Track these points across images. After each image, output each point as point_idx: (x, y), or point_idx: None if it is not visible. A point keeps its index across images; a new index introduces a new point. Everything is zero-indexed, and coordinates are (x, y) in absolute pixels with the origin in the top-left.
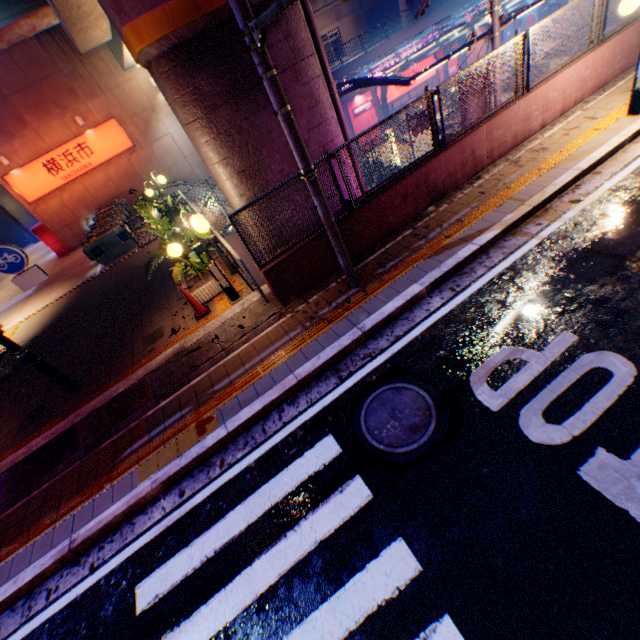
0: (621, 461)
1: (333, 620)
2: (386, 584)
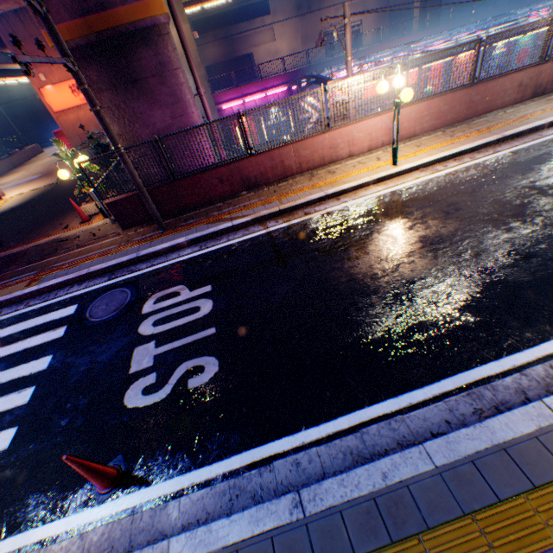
0: (154, 348)
1: (1, 378)
2: (30, 370)
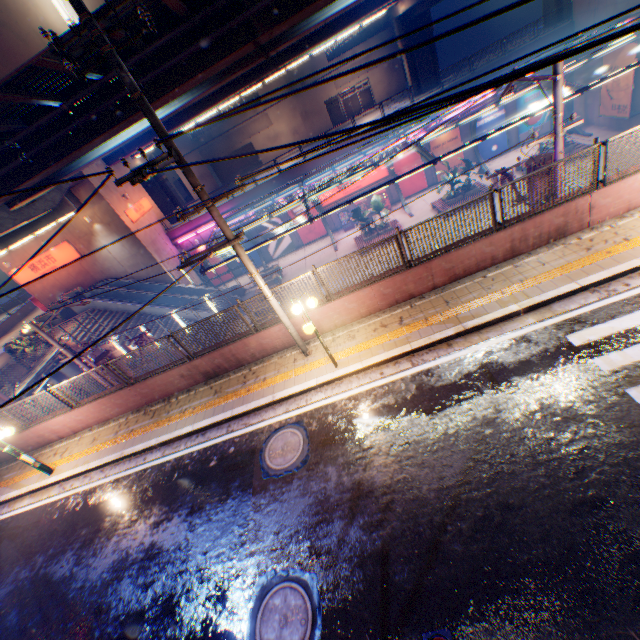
0: None
1: None
2: None
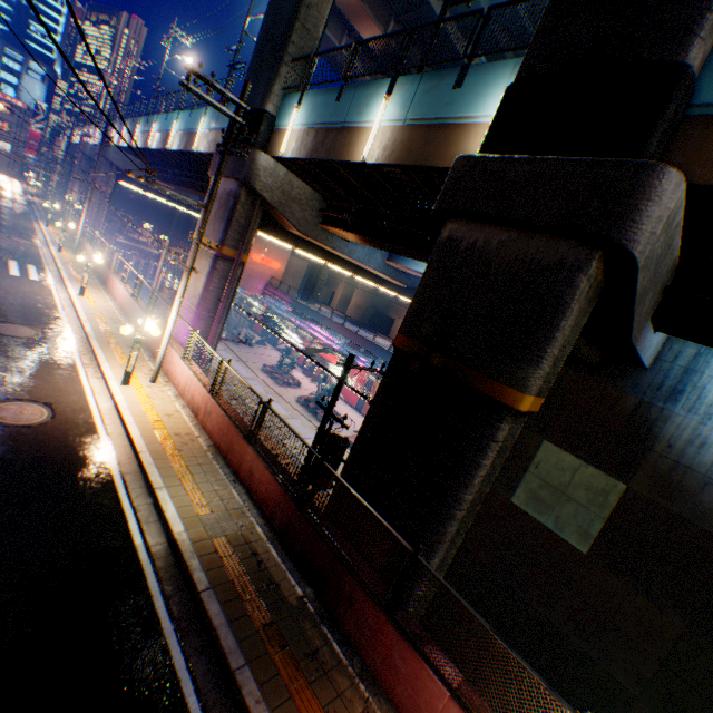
0: None
1: None
2: None
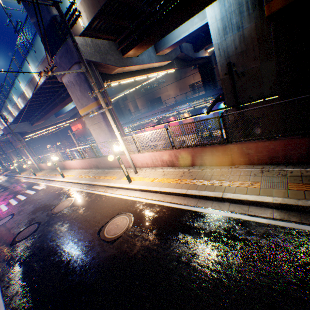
0: None
1: None
2: None
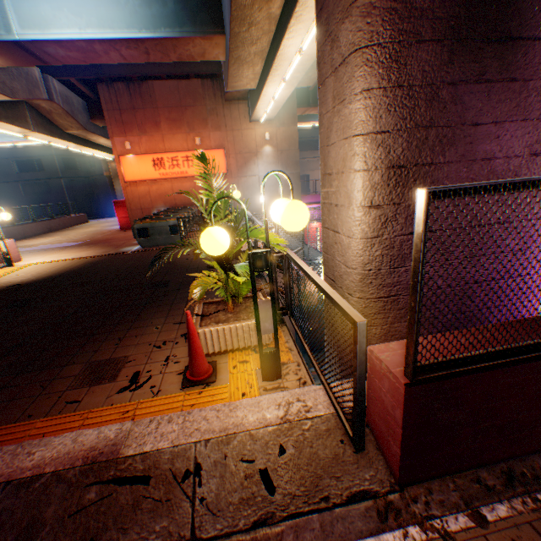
0: None
1: None
2: None
